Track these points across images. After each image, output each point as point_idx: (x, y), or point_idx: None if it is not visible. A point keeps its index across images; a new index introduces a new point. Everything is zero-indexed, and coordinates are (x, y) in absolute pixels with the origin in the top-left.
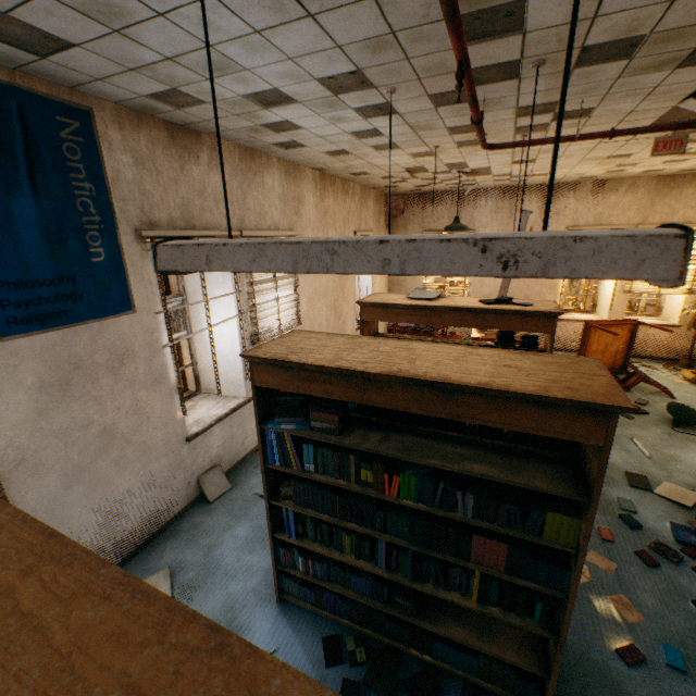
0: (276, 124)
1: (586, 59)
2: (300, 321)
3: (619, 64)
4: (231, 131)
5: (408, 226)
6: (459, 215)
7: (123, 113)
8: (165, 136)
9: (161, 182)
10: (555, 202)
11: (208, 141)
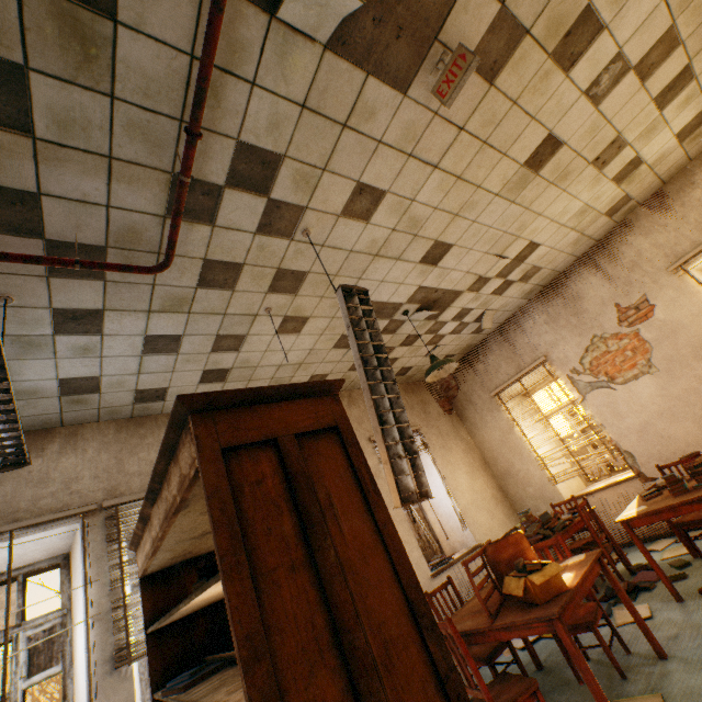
0: (74, 387)
1: (8, 118)
2: None
3: (46, 86)
4: (66, 413)
5: (472, 398)
6: (515, 352)
7: None
8: None
9: None
10: (616, 259)
11: (64, 432)
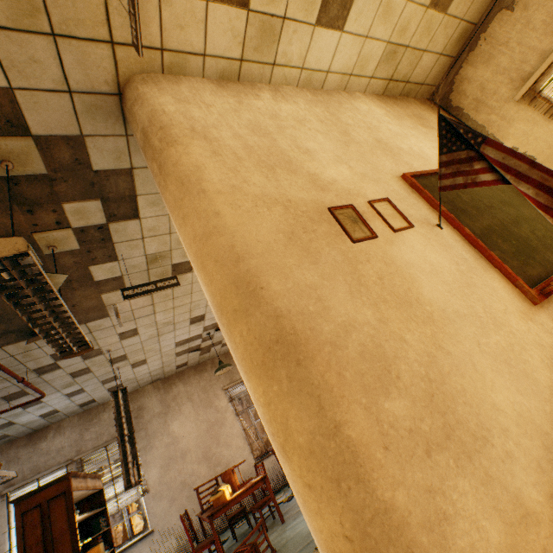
0: (47, 414)
1: None
2: (148, 490)
3: None
4: (51, 420)
5: None
6: None
7: (5, 446)
8: (27, 440)
9: (21, 462)
10: None
11: (55, 426)
